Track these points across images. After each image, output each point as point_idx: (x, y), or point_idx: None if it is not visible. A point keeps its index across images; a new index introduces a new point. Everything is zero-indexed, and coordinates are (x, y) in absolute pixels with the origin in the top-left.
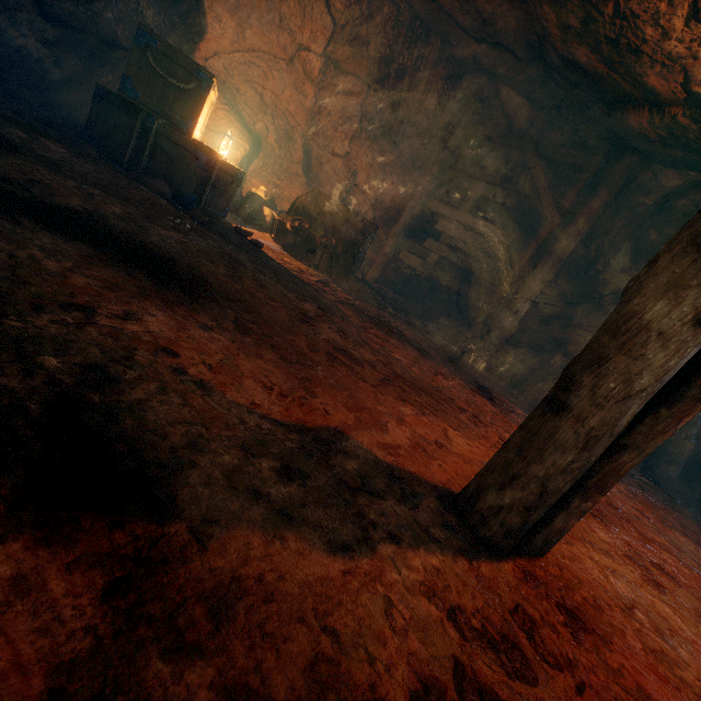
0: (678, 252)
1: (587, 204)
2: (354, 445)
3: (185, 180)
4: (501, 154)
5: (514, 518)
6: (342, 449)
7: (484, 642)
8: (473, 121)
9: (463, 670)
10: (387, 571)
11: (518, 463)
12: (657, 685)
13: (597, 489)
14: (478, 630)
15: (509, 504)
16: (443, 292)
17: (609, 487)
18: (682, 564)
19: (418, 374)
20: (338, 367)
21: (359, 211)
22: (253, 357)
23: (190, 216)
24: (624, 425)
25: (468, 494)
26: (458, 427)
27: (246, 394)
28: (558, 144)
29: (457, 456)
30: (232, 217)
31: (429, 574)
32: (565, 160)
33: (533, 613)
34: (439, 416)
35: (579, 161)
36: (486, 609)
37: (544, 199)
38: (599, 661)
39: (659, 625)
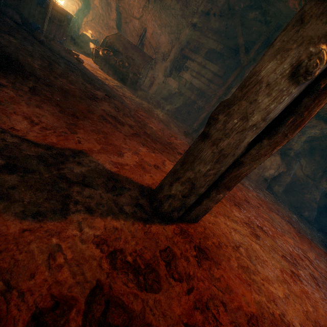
0: (289, 28)
1: (262, 54)
2: (90, 160)
3: (31, 13)
4: (223, 25)
5: (176, 202)
6: (79, 161)
7: (132, 269)
8: (210, 1)
9: (103, 289)
10: (70, 229)
11: (180, 171)
12: (239, 284)
13: (226, 187)
14: (129, 262)
15: (174, 194)
16: (188, 102)
17: (233, 186)
18: (273, 227)
19: (161, 135)
20: (105, 123)
21: (147, 54)
22: (34, 107)
23: (32, 35)
24: (242, 149)
25: (156, 189)
26: (173, 161)
27: (9, 123)
28: (252, 19)
29: (166, 173)
30: (69, 45)
31: (108, 231)
32: (254, 28)
33: (177, 251)
34: (164, 154)
35: (261, 29)
36: (143, 250)
37: (241, 50)
38: (209, 274)
39: (251, 254)
